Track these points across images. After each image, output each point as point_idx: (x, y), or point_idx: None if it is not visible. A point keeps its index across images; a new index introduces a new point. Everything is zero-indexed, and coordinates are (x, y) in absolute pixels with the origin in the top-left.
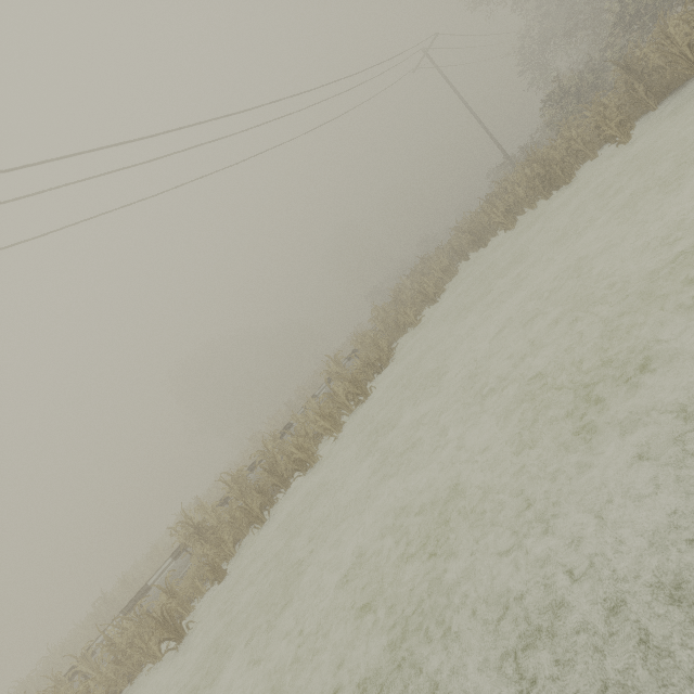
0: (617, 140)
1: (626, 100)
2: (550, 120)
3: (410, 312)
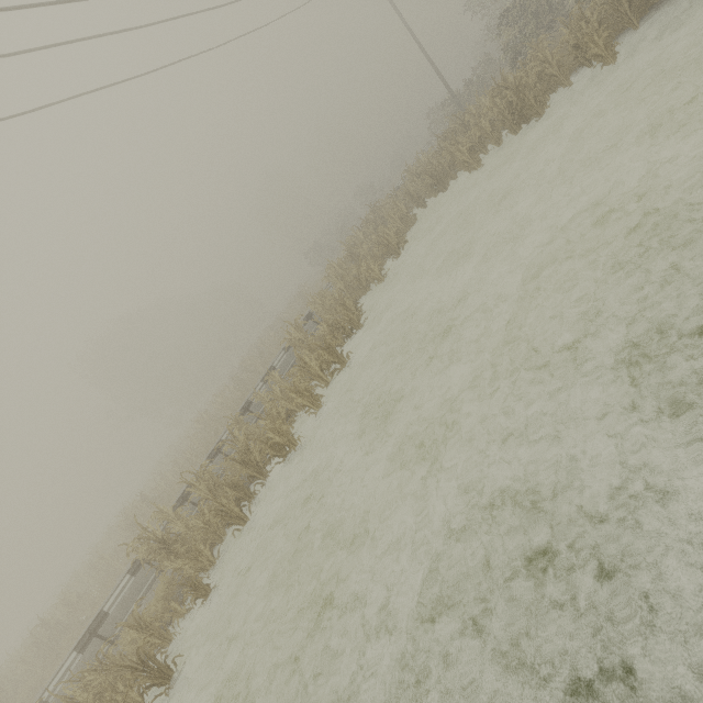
0: (602, 60)
1: (608, 13)
2: (504, 47)
3: (375, 267)
